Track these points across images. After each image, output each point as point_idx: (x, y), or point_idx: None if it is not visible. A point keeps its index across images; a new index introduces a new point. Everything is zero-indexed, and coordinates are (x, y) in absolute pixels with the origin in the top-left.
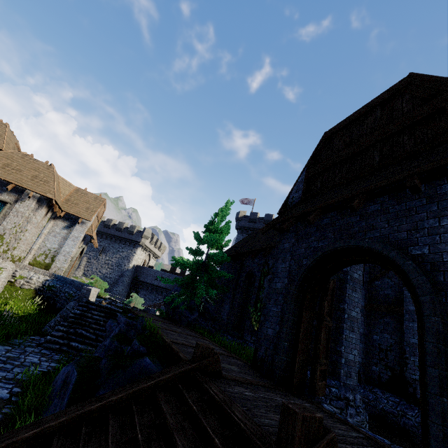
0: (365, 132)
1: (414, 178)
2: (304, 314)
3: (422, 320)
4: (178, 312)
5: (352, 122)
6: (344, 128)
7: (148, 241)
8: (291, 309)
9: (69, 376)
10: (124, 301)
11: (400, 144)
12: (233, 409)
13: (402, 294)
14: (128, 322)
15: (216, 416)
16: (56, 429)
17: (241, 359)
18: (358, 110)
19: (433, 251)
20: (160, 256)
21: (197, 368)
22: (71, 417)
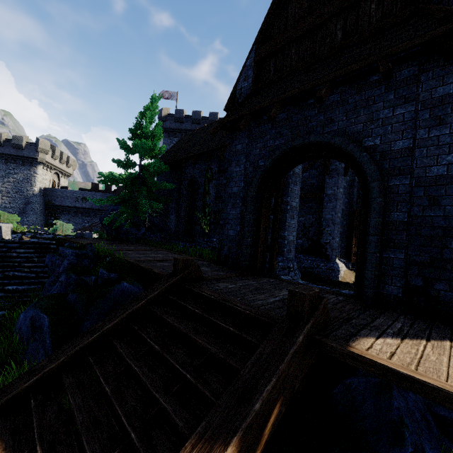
0: None
1: (387, 61)
2: (263, 213)
3: (366, 202)
4: (123, 231)
5: None
6: None
7: (48, 156)
8: (252, 210)
9: (36, 320)
10: (46, 231)
11: (367, 15)
12: (234, 303)
13: (324, 181)
14: (77, 253)
15: (217, 311)
16: (58, 369)
17: (204, 260)
18: None
19: (384, 141)
20: (72, 173)
21: (181, 279)
22: (71, 355)
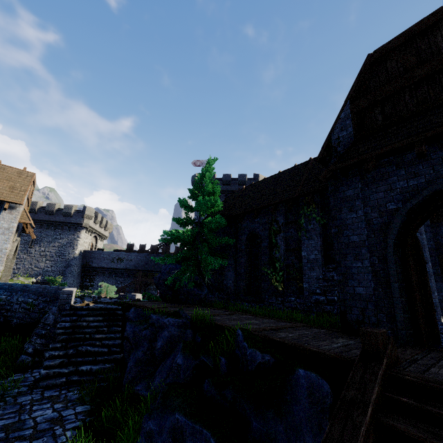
0: (442, 45)
1: None
2: (410, 263)
3: None
4: (183, 292)
5: (413, 37)
6: (401, 46)
7: (91, 221)
8: (396, 261)
9: (187, 437)
10: (88, 293)
11: None
12: None
13: None
14: (179, 322)
15: None
16: None
17: (313, 326)
18: (421, 21)
19: None
20: (108, 236)
21: (387, 364)
22: None
